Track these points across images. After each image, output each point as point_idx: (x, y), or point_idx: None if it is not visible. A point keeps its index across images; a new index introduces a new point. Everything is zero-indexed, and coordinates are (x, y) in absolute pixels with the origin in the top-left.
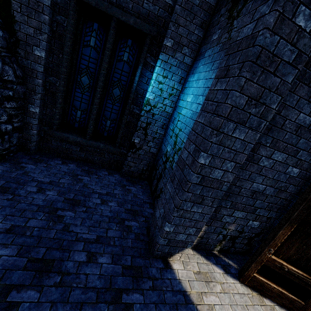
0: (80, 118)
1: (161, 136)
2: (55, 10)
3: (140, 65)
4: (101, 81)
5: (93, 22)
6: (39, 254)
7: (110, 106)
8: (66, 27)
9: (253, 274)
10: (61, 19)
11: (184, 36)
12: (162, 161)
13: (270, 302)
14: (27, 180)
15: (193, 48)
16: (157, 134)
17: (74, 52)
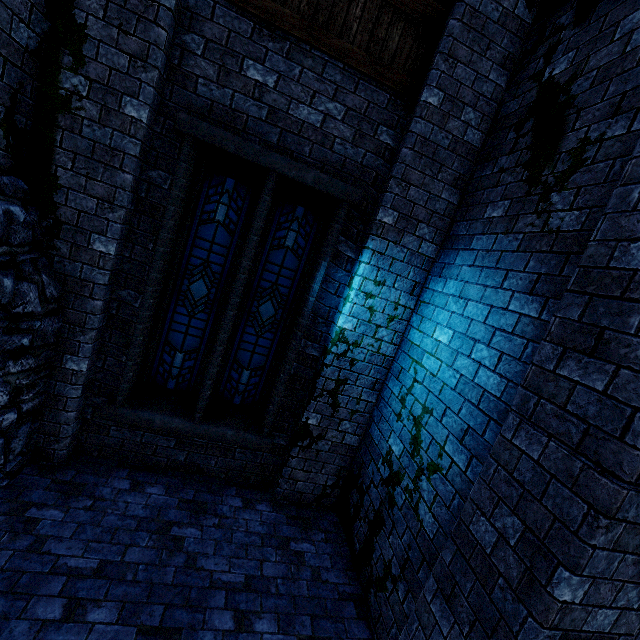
0: (182, 369)
1: (369, 406)
2: (148, 160)
3: (324, 260)
4: (237, 296)
5: (225, 176)
6: None
7: (251, 340)
8: (168, 191)
9: None
10: (159, 177)
11: (421, 203)
12: (378, 473)
13: None
14: (39, 574)
15: (439, 226)
16: (360, 404)
17: (179, 235)
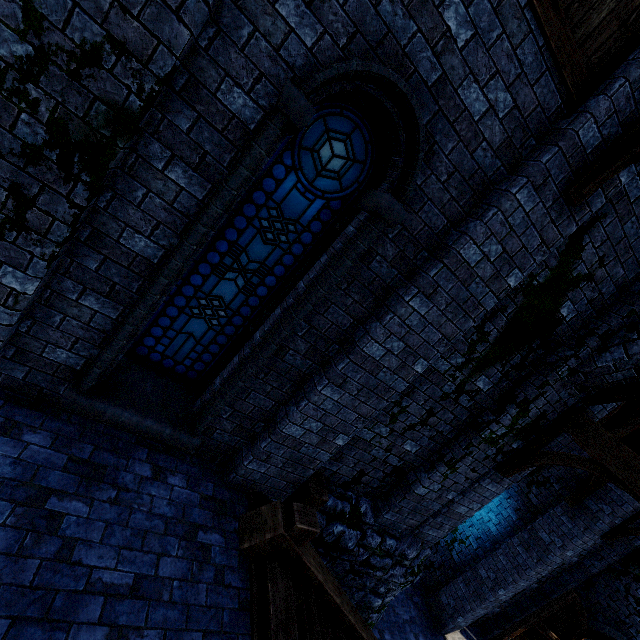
0: None
1: None
2: None
3: None
4: None
5: None
6: (398, 637)
7: None
8: None
9: None
10: None
11: None
12: None
13: None
14: None
15: None
16: None
17: None
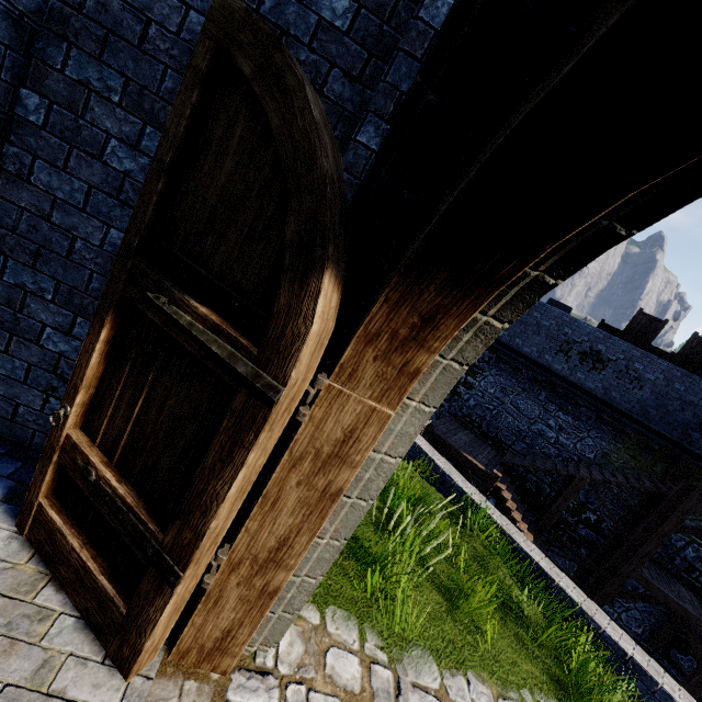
0: None
1: None
2: None
3: None
4: None
5: None
6: None
7: None
8: None
9: (40, 499)
10: None
11: None
12: None
13: (65, 603)
14: None
15: None
16: None
17: None
